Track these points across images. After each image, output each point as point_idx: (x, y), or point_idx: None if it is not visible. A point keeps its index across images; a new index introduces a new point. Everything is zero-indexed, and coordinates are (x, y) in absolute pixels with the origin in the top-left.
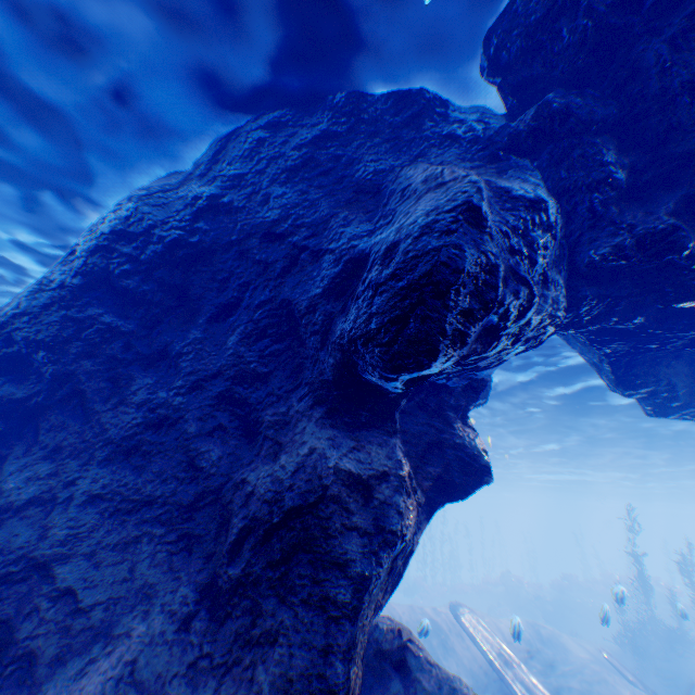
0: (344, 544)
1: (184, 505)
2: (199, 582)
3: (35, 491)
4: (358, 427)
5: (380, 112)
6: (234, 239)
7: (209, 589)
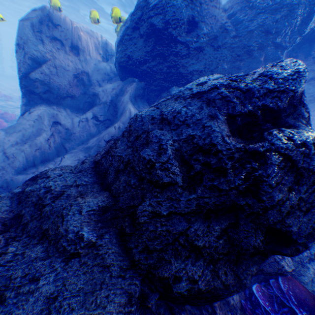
0: None
1: None
2: None
3: (312, 76)
4: None
5: None
6: None
7: None
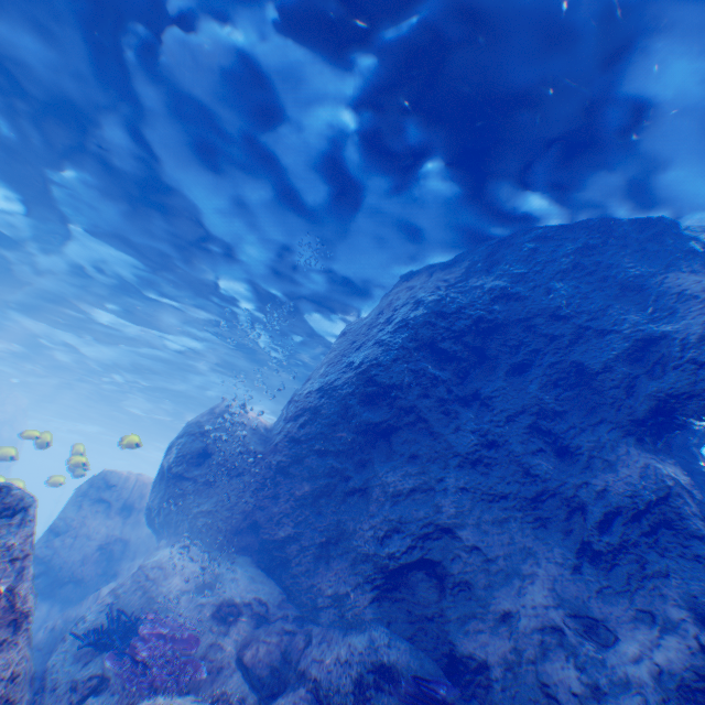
0: (694, 522)
1: (528, 498)
2: (568, 546)
3: (413, 483)
4: (655, 452)
5: (627, 232)
6: (520, 317)
7: (580, 550)
